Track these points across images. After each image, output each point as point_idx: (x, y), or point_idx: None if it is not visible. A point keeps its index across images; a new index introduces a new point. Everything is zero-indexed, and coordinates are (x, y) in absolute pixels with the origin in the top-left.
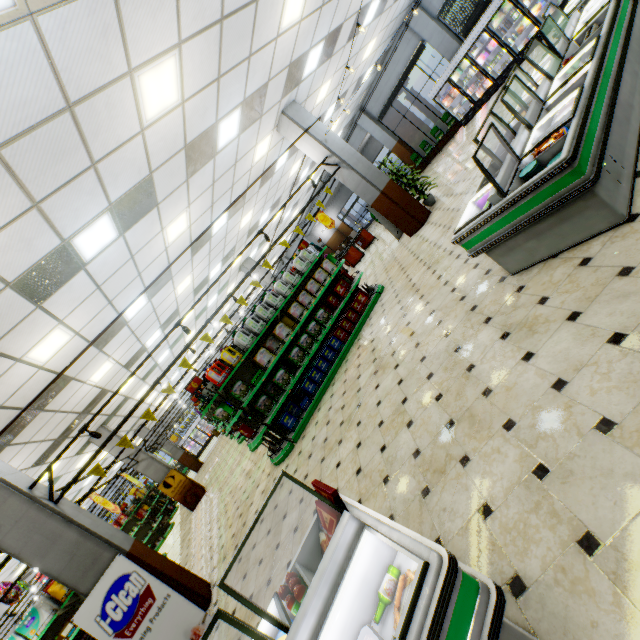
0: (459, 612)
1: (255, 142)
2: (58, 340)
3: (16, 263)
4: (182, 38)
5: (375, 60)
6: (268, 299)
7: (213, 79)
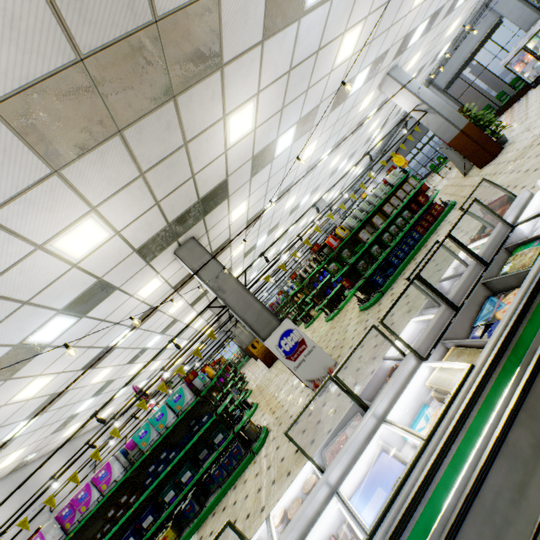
0: None
1: (365, 95)
2: (242, 209)
3: (260, 144)
4: (370, 12)
5: (453, 38)
6: (369, 199)
7: (369, 42)
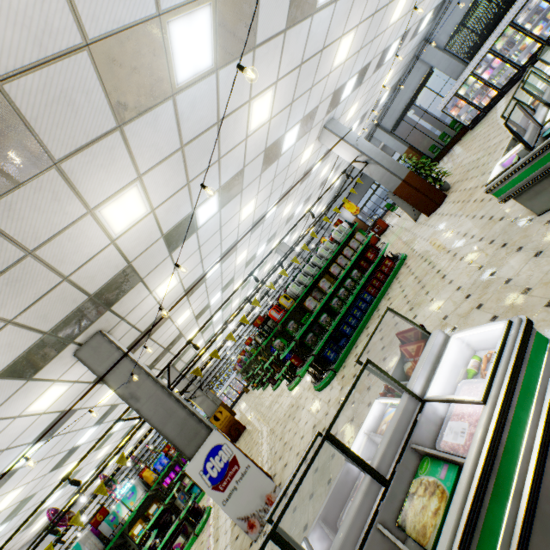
0: (536, 347)
1: (303, 149)
2: (171, 283)
3: (170, 221)
4: (278, 78)
5: (390, 86)
6: (314, 260)
7: (289, 103)
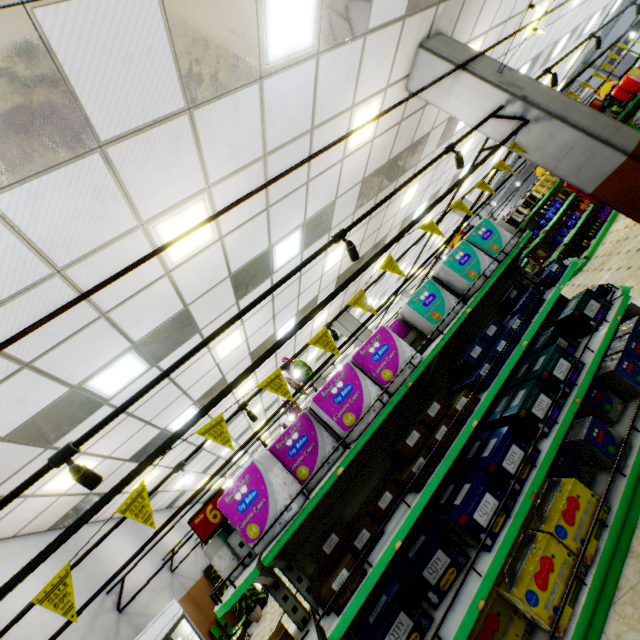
0: None
1: None
2: None
3: None
4: None
5: None
6: None
7: None
